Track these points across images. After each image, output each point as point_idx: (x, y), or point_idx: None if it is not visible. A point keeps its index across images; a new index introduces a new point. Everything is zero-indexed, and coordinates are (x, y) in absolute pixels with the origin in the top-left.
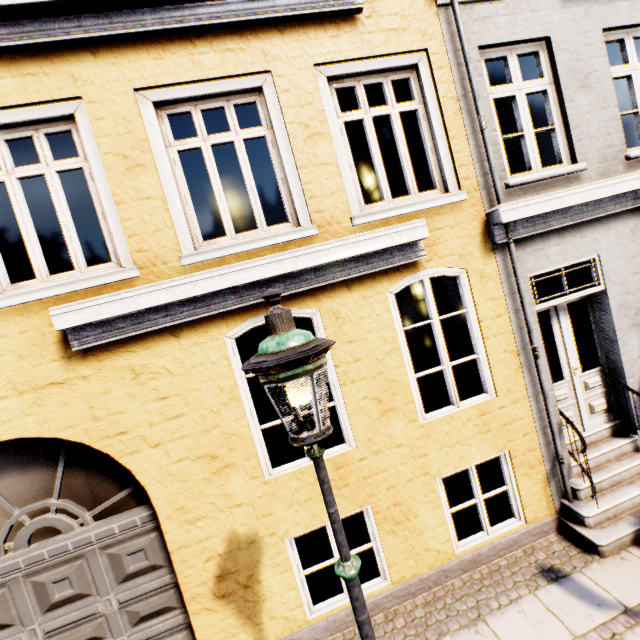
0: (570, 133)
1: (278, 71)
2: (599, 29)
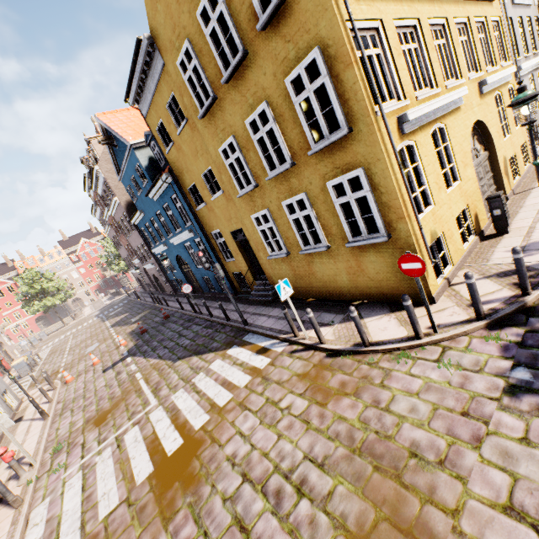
0: (517, 48)
1: (487, 17)
2: (516, 17)
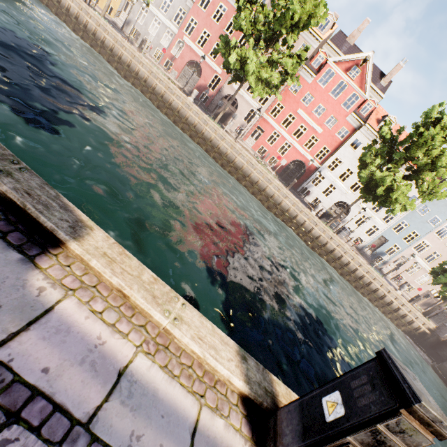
0: None
1: None
2: None
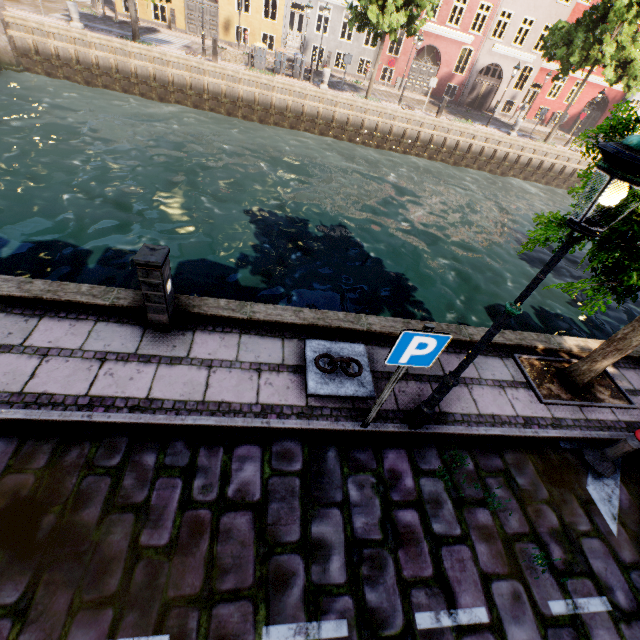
0: None
1: None
2: None
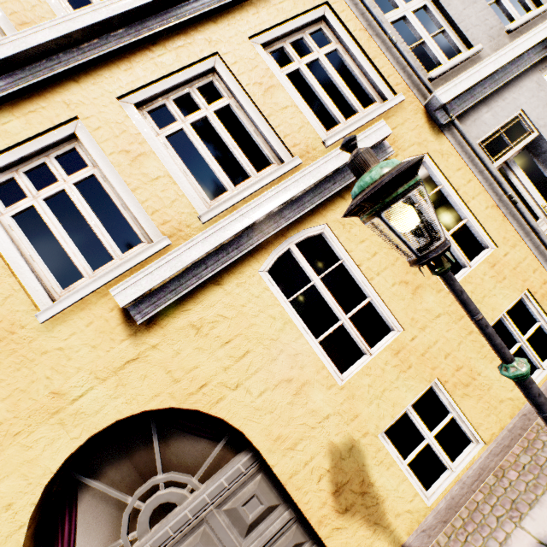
0: (458, 28)
1: (223, 51)
2: None
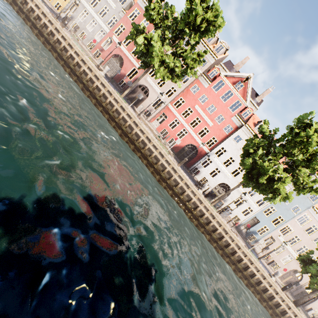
0: None
1: None
2: None
